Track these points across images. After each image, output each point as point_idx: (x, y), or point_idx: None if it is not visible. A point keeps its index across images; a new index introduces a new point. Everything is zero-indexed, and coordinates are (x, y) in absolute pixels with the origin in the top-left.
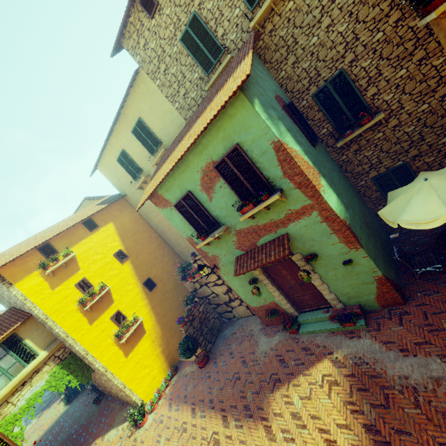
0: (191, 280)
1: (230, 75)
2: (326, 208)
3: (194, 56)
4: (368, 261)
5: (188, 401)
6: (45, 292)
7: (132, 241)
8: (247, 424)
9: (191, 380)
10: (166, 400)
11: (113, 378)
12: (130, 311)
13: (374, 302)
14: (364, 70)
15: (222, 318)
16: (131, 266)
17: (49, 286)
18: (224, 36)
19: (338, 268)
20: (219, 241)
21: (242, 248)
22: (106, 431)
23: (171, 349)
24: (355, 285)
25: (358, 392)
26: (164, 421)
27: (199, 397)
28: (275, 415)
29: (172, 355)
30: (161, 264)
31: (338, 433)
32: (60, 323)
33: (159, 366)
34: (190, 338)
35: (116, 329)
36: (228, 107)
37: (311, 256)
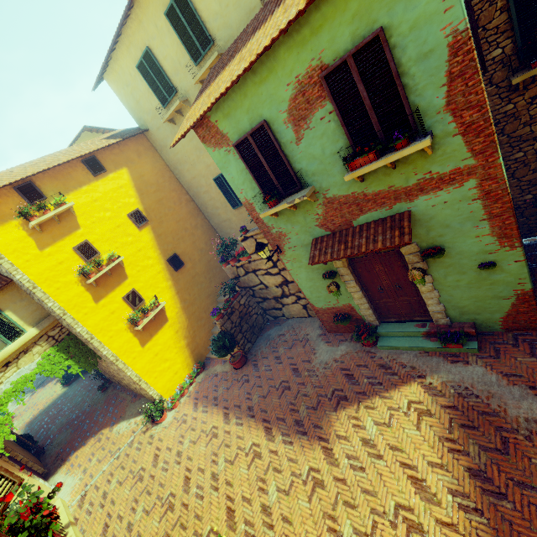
0: (234, 264)
1: None
2: (495, 176)
3: None
4: (521, 268)
5: (219, 404)
6: (30, 252)
7: (153, 200)
8: (299, 441)
9: (224, 382)
10: (191, 399)
11: (125, 368)
12: (149, 292)
13: (497, 323)
14: None
15: (267, 315)
16: (152, 235)
17: (36, 244)
18: None
19: (466, 272)
20: (294, 212)
21: (327, 226)
22: (116, 422)
23: (198, 343)
24: (480, 298)
25: (462, 429)
26: (187, 421)
27: (234, 402)
28: (339, 438)
29: (199, 350)
30: (191, 238)
31: (429, 471)
32: (54, 295)
33: (183, 361)
34: (227, 334)
35: (130, 312)
36: None
37: (434, 250)
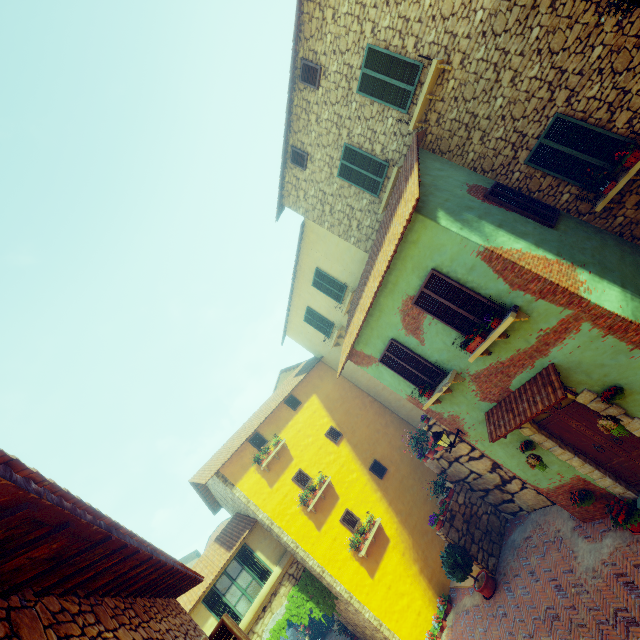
0: (432, 456)
1: (401, 195)
2: (601, 314)
3: (356, 185)
4: None
5: None
6: (265, 491)
7: (342, 413)
8: None
9: (478, 620)
10: None
11: (361, 608)
12: (362, 509)
13: None
14: (593, 99)
15: (501, 512)
16: (348, 447)
17: (267, 483)
18: (384, 150)
19: None
20: (452, 394)
21: (489, 398)
22: None
23: (432, 567)
24: None
25: None
26: None
27: None
28: None
29: (437, 578)
30: (386, 438)
31: None
32: (286, 529)
33: (422, 595)
34: (455, 547)
35: (350, 536)
36: (407, 234)
37: (610, 392)
